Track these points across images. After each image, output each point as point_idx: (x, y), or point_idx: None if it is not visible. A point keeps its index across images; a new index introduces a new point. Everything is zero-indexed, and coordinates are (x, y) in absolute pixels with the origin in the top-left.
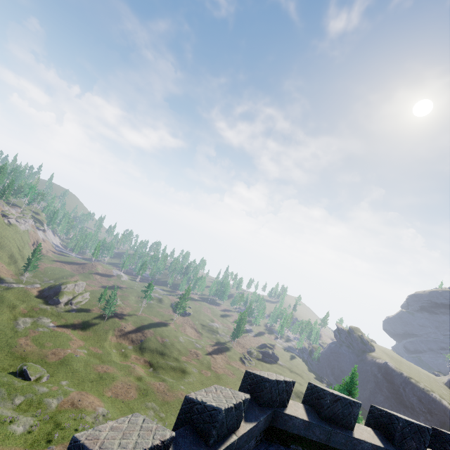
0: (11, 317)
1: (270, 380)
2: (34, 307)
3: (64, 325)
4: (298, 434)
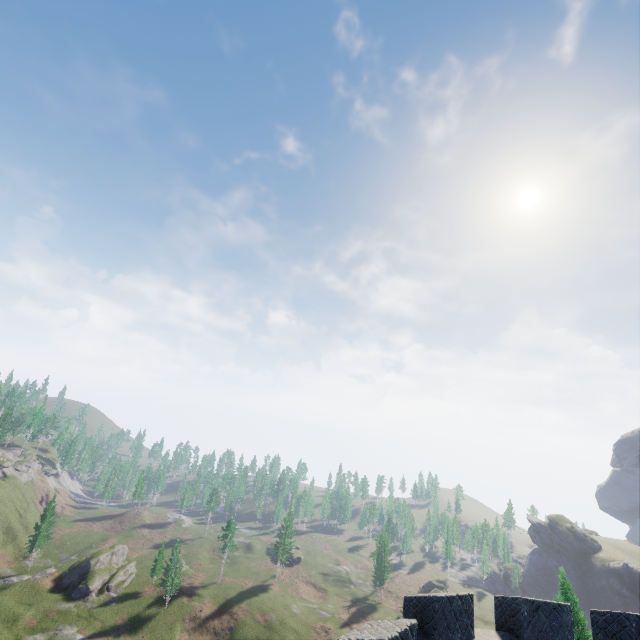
0: (11, 639)
1: (438, 598)
2: (49, 611)
3: (100, 632)
4: None
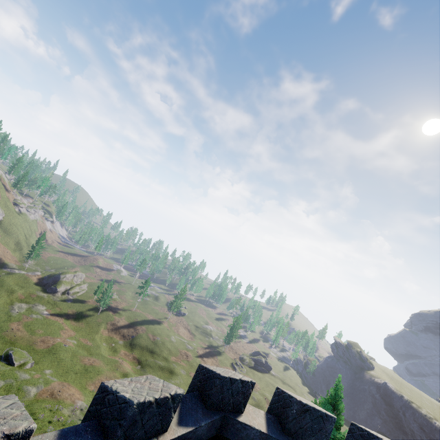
0: (8, 301)
1: (221, 377)
2: (32, 294)
3: (58, 313)
4: None
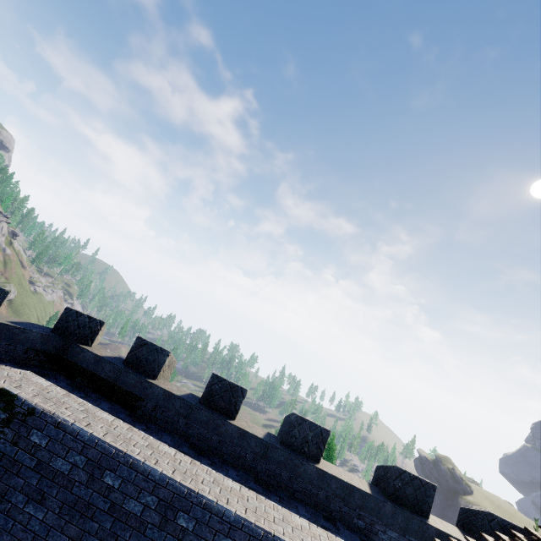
0: None
1: (67, 308)
2: None
3: None
4: (87, 369)
